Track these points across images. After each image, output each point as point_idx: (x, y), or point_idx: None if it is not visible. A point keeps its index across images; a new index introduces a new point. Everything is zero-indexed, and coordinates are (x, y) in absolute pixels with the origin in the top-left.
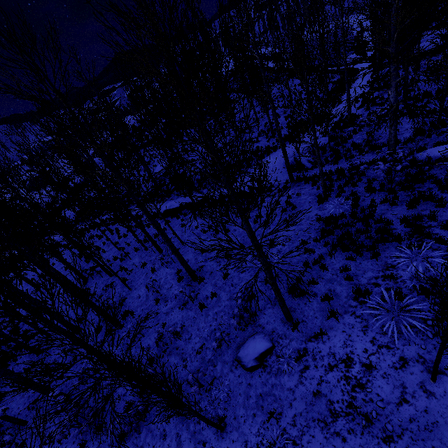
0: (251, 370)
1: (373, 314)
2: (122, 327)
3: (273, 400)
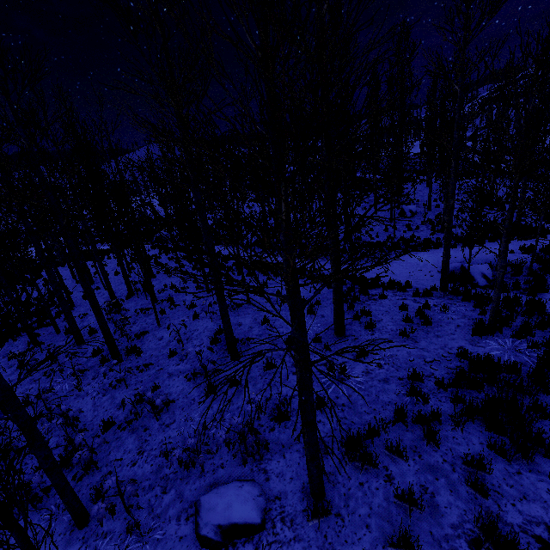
0: (202, 543)
1: None
2: (118, 364)
3: None
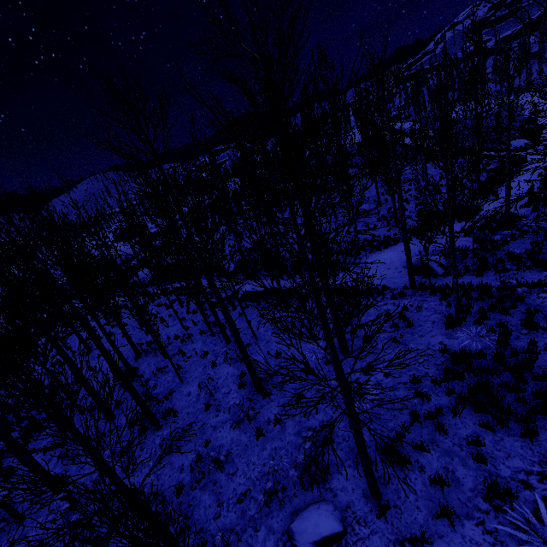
0: None
1: (516, 537)
2: (160, 429)
3: None
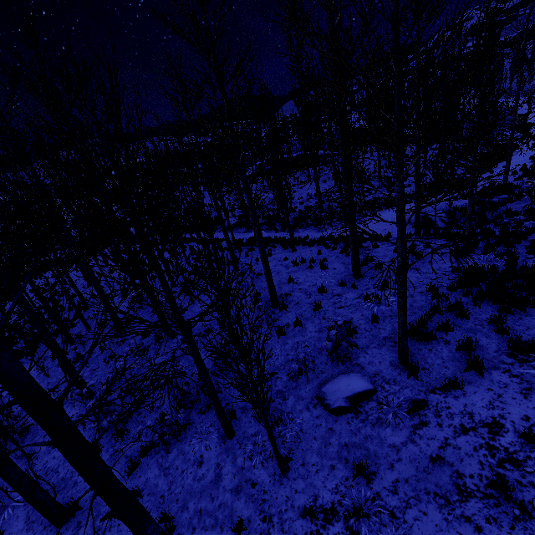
0: (337, 412)
1: None
2: (174, 338)
3: (364, 455)
